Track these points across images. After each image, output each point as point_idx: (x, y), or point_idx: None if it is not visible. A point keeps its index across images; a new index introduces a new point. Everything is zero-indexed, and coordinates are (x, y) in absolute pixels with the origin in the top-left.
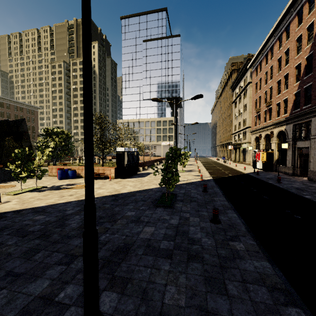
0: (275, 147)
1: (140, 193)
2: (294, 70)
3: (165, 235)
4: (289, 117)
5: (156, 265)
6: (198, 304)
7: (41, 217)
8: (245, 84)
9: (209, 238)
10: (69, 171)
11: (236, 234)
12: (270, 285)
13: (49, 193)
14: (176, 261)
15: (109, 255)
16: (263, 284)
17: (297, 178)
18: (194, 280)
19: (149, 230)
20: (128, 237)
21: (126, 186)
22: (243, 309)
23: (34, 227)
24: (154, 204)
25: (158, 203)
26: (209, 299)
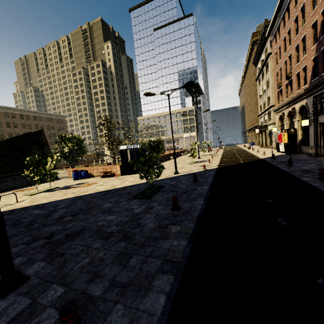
0: (298, 126)
1: (132, 187)
2: (310, 31)
3: (119, 221)
4: (307, 89)
5: (91, 244)
6: (95, 271)
7: (37, 212)
8: (266, 56)
9: (155, 223)
10: (82, 172)
11: (184, 219)
12: (168, 259)
13: (57, 192)
14: (108, 241)
15: (62, 237)
16: (164, 258)
17: (319, 159)
18: (109, 254)
19: (110, 218)
20: (89, 224)
21: (125, 181)
22: (127, 275)
23: (27, 219)
24: (133, 196)
25: (139, 195)
26: (108, 268)
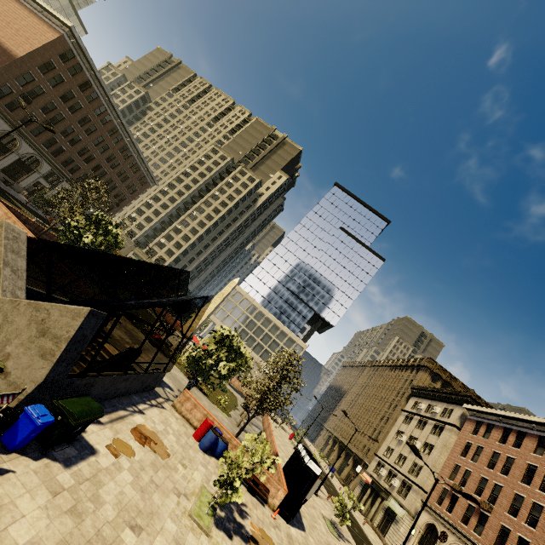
0: None
1: None
2: None
3: None
4: None
5: None
6: None
7: None
8: (442, 413)
9: None
10: (222, 443)
11: None
12: None
13: None
14: None
15: None
16: None
17: None
18: None
19: None
20: None
21: None
22: None
23: None
24: None
25: None
26: None
